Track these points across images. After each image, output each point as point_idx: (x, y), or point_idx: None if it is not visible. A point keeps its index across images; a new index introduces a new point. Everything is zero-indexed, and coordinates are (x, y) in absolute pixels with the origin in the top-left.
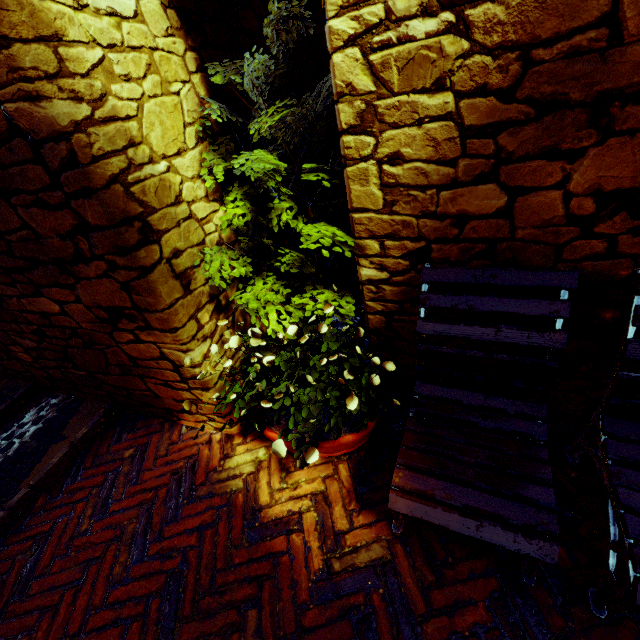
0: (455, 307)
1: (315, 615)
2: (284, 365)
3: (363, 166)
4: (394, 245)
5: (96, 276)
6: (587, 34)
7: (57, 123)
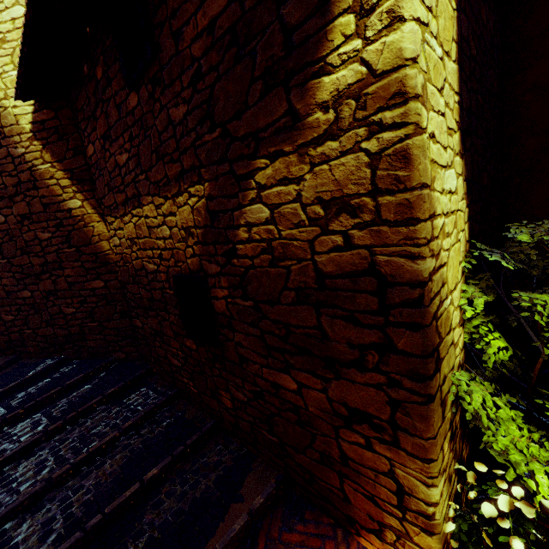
0: None
1: None
2: None
3: None
4: None
5: (363, 382)
6: None
7: (421, 274)
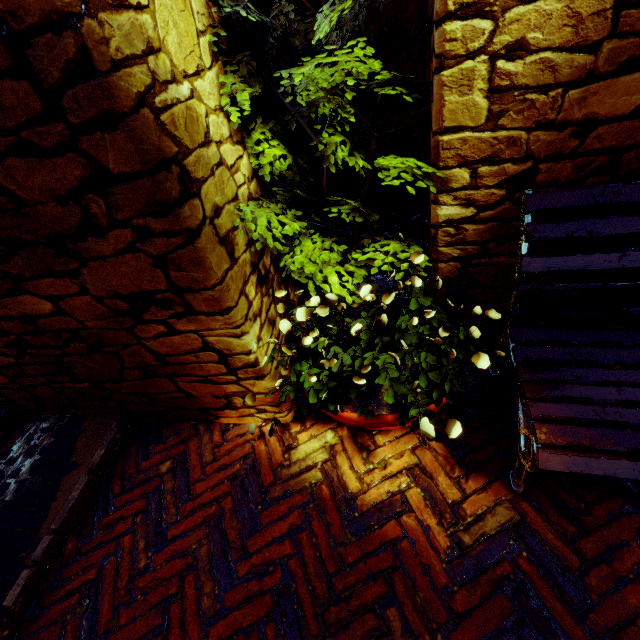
0: (571, 235)
1: (464, 597)
2: (365, 333)
3: (468, 66)
4: (490, 171)
5: (114, 252)
6: None
7: None
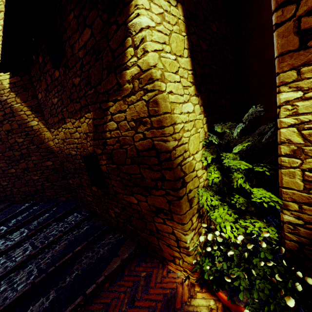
0: None
1: None
2: (236, 257)
3: (292, 170)
4: (309, 208)
5: (158, 195)
6: None
7: (169, 148)
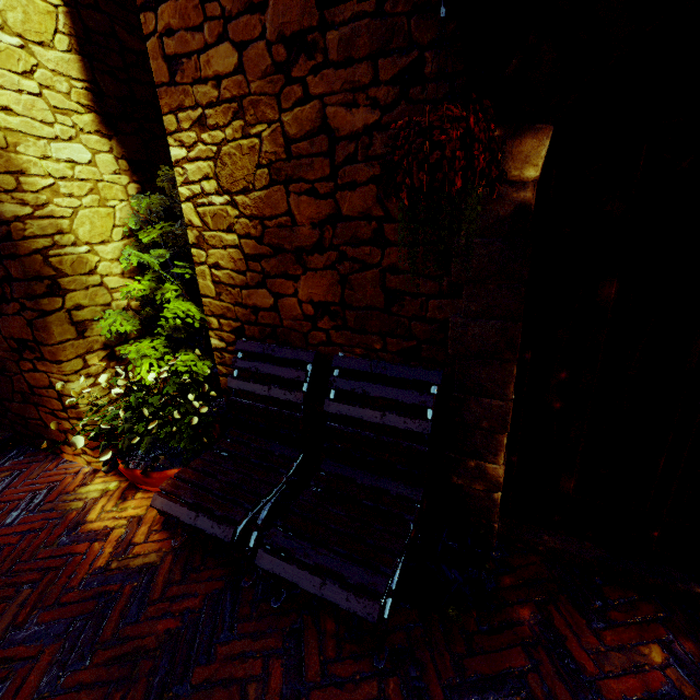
0: (249, 369)
1: (74, 595)
2: (135, 401)
3: (203, 268)
4: (225, 323)
5: (13, 313)
6: (283, 218)
7: (4, 215)
